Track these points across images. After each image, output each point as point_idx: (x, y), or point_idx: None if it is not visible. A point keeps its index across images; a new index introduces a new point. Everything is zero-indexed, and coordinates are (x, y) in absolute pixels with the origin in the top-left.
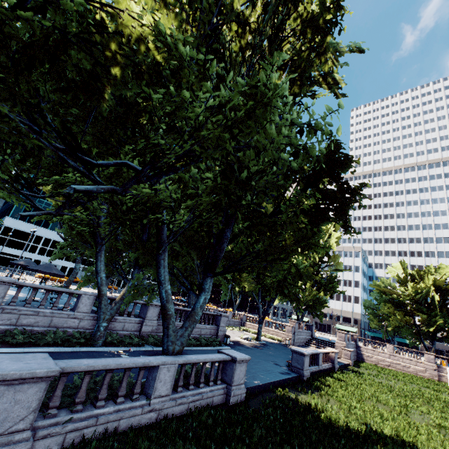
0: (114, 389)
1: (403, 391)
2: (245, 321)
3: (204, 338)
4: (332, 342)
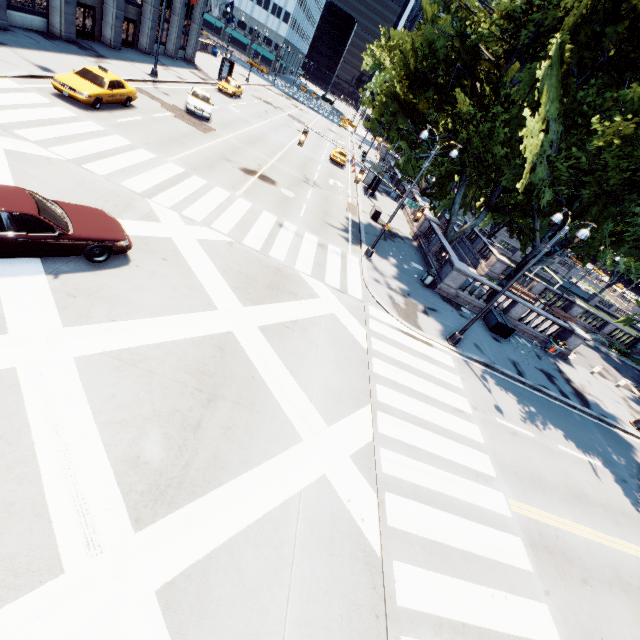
0: None
1: None
2: None
3: None
4: None
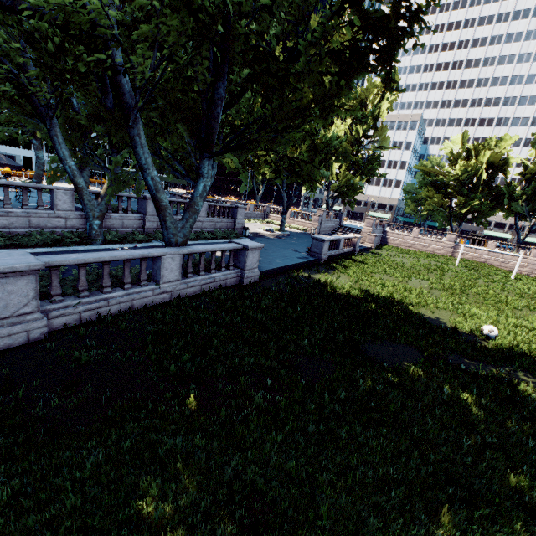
0: (120, 279)
1: (413, 266)
2: (269, 213)
3: (220, 232)
4: (359, 229)
